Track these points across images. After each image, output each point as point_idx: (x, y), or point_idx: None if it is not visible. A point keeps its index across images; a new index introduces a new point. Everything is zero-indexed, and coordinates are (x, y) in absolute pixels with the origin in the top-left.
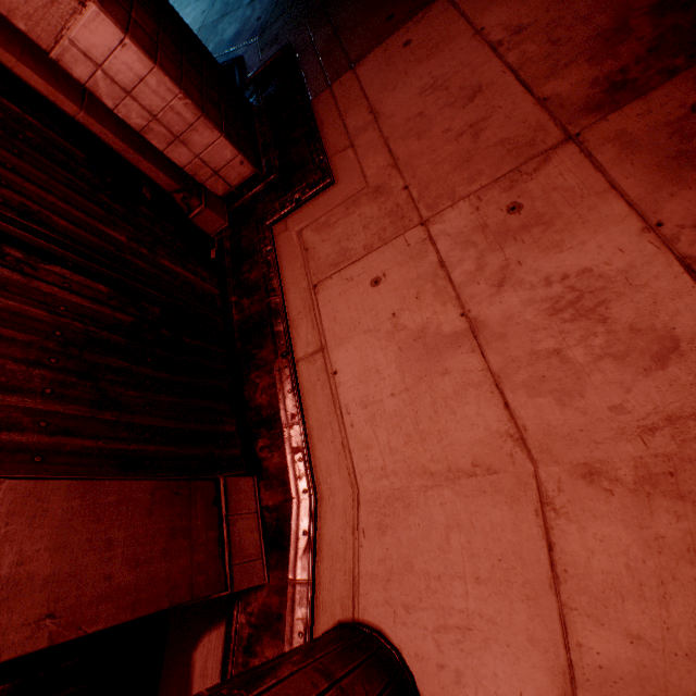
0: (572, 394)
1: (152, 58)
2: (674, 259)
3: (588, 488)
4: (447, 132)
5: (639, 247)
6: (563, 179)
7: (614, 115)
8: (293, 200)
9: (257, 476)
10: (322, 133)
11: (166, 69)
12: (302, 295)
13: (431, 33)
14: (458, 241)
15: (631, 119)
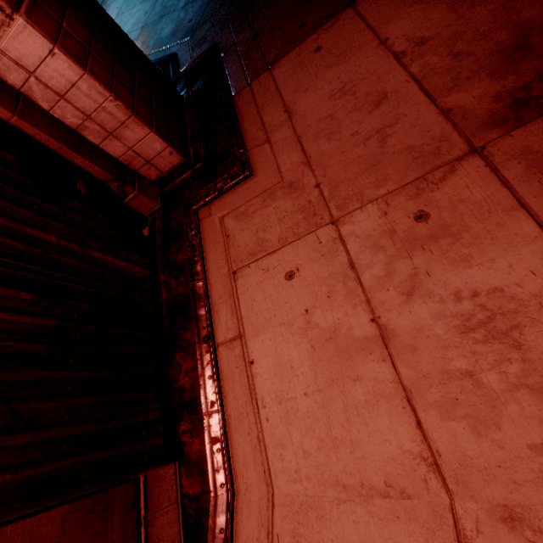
0: (488, 423)
1: (82, 65)
2: None
3: (510, 535)
4: (355, 135)
5: None
6: (470, 192)
7: (519, 131)
8: (216, 189)
9: (178, 461)
10: (242, 127)
11: (97, 74)
12: (223, 280)
13: (339, 40)
14: (367, 244)
15: (536, 136)
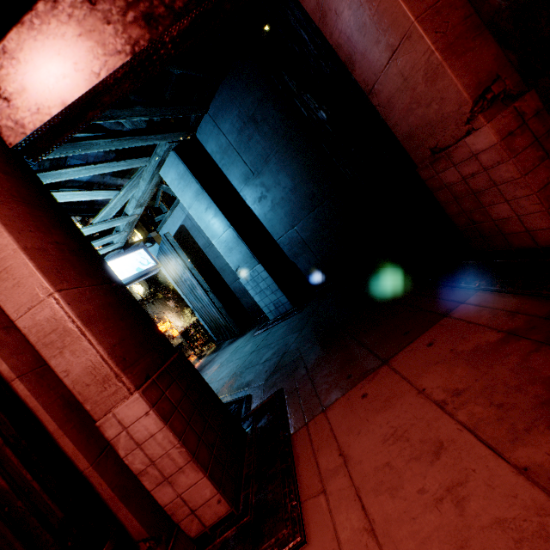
0: None
1: (166, 419)
2: None
3: None
4: (422, 492)
5: None
6: None
7: None
8: None
9: None
10: (297, 468)
11: (175, 425)
12: None
13: (381, 388)
14: None
15: None
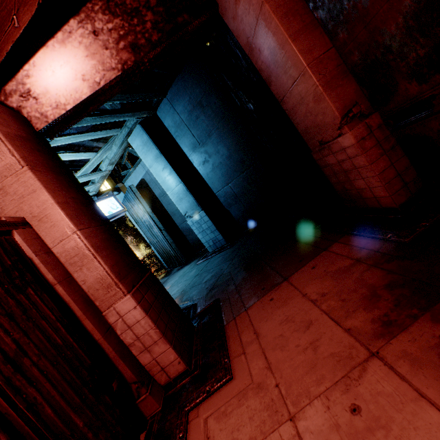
0: None
1: (146, 312)
2: None
3: None
4: (297, 346)
5: None
6: (381, 385)
7: (394, 340)
8: (205, 390)
9: None
10: (228, 343)
11: (152, 315)
12: None
13: (282, 294)
14: (320, 439)
15: (405, 342)
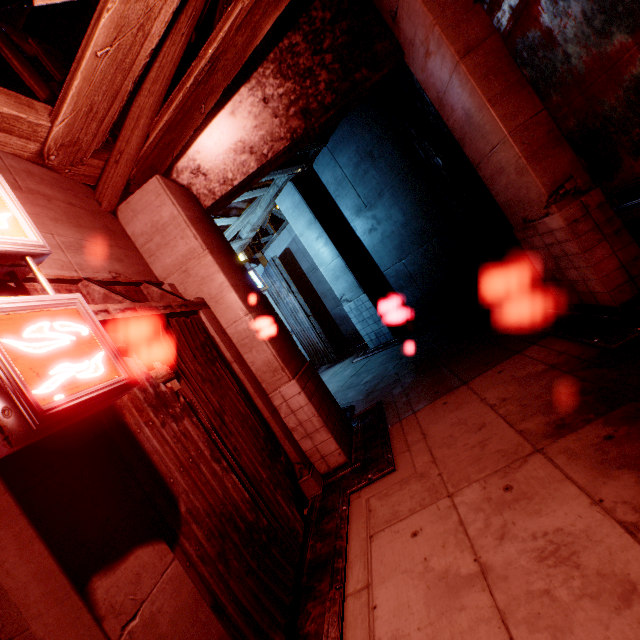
0: (563, 629)
1: (310, 399)
2: (616, 522)
3: None
4: (465, 444)
5: (591, 514)
6: (536, 472)
7: (561, 439)
8: (366, 478)
9: None
10: (392, 442)
11: (314, 404)
12: (361, 542)
13: (457, 399)
14: (472, 507)
15: (570, 441)
